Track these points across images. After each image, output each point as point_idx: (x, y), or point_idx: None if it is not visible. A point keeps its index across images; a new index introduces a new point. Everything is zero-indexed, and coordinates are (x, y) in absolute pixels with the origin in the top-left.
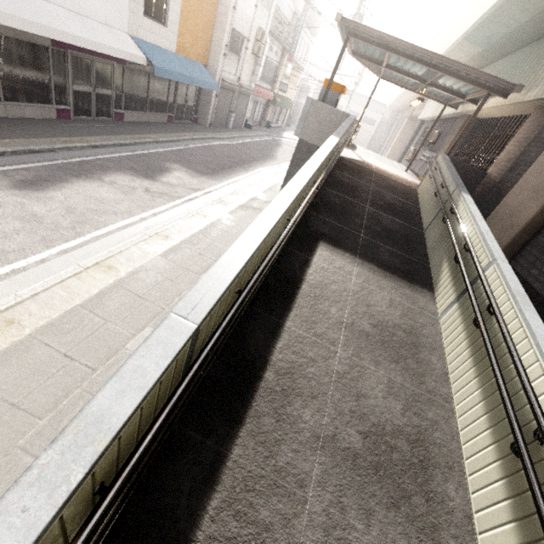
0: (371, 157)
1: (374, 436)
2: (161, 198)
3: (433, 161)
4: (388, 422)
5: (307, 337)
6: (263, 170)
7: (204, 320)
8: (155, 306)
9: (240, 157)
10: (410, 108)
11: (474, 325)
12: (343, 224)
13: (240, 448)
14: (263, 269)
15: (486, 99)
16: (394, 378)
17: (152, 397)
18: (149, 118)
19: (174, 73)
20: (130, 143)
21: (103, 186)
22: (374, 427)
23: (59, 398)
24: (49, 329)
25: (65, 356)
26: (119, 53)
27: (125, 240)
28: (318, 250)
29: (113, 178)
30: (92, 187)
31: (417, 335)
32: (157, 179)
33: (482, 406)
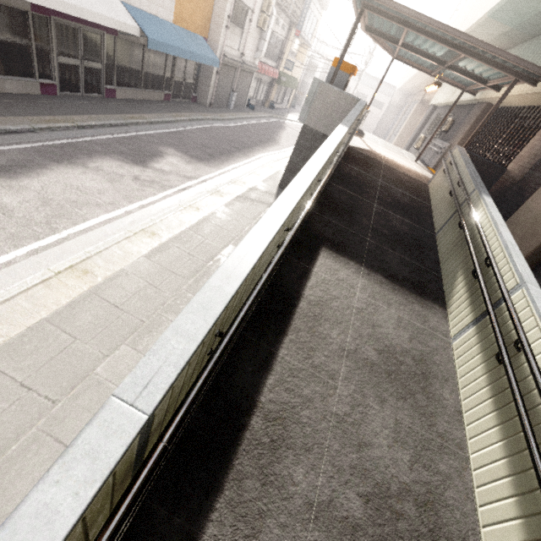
0: (380, 145)
1: (377, 499)
2: (150, 187)
3: (449, 155)
4: (394, 478)
5: (303, 369)
6: (264, 156)
7: (161, 401)
8: (134, 318)
9: (241, 141)
10: (422, 91)
11: (497, 360)
12: (348, 226)
13: (215, 525)
14: (250, 306)
15: (513, 86)
16: (401, 420)
17: (70, 540)
18: (144, 96)
19: (171, 46)
20: (121, 123)
21: (86, 173)
22: (377, 487)
23: (9, 441)
24: (6, 350)
25: (22, 385)
26: (108, 22)
27: (106, 237)
28: (319, 257)
29: (99, 164)
30: (74, 174)
31: (428, 362)
32: (148, 165)
33: (505, 465)
